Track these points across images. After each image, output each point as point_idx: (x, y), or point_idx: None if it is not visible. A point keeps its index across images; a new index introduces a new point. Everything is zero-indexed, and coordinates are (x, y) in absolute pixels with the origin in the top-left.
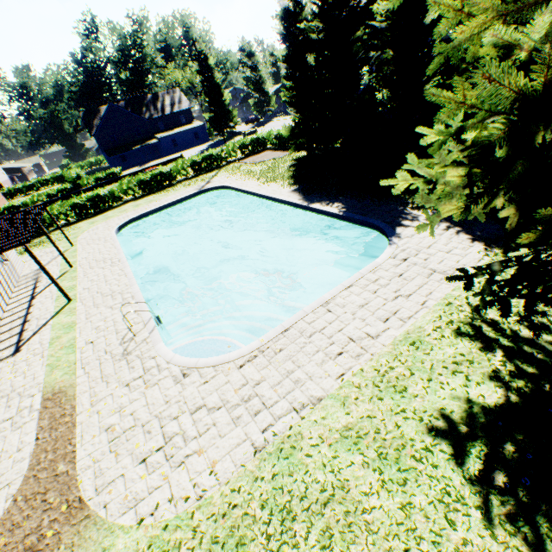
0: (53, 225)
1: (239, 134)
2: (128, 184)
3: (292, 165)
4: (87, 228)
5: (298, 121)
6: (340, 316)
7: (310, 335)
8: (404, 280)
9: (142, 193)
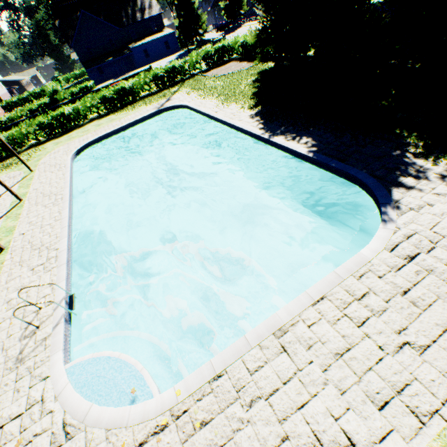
0: (24, 145)
1: (208, 43)
2: (90, 101)
3: (257, 79)
4: (51, 149)
5: (266, 22)
6: (301, 369)
7: (250, 401)
8: (414, 307)
9: (106, 111)
